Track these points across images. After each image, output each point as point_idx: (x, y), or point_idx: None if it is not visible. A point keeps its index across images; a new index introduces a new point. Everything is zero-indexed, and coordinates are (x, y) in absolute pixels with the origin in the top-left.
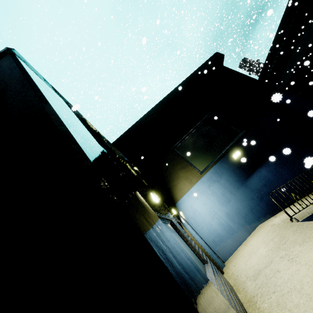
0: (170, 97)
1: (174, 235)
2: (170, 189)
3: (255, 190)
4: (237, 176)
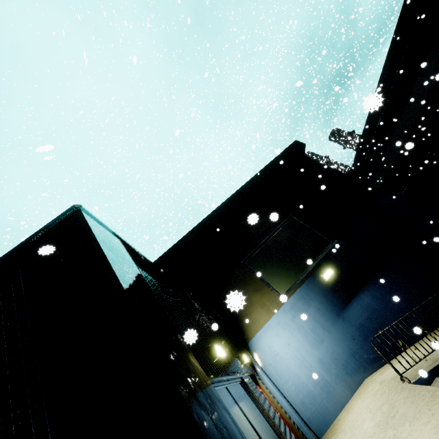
0: (240, 194)
1: (246, 405)
2: (241, 320)
3: (356, 326)
4: (331, 304)
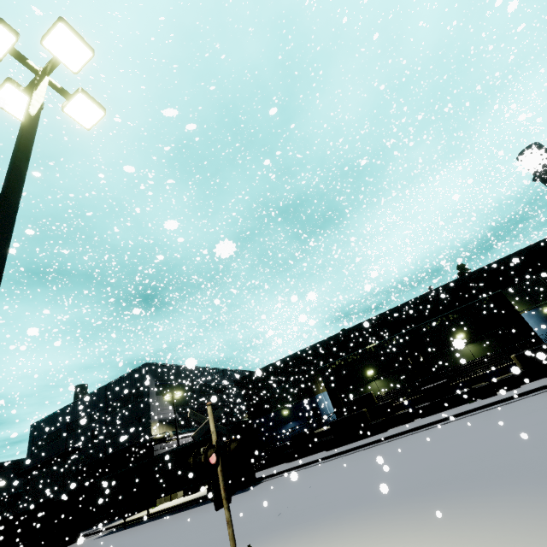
0: (510, 258)
1: None
2: None
3: None
4: (542, 321)
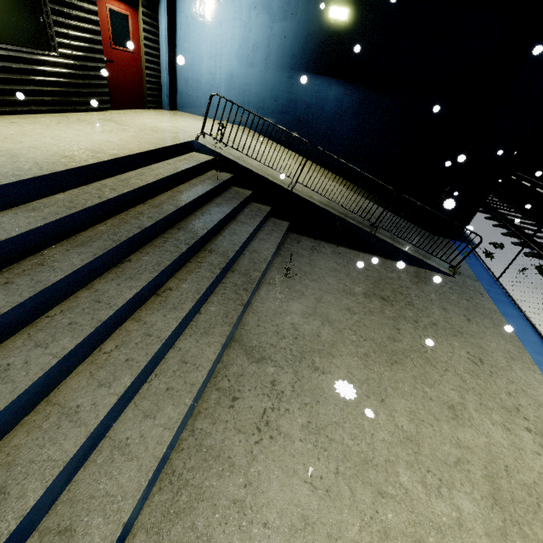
0: None
1: None
2: None
3: (291, 96)
4: (301, 50)
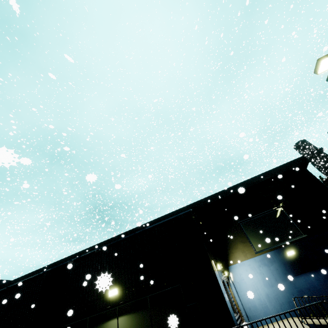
0: (249, 182)
1: None
2: (228, 253)
3: (297, 289)
4: (286, 270)
